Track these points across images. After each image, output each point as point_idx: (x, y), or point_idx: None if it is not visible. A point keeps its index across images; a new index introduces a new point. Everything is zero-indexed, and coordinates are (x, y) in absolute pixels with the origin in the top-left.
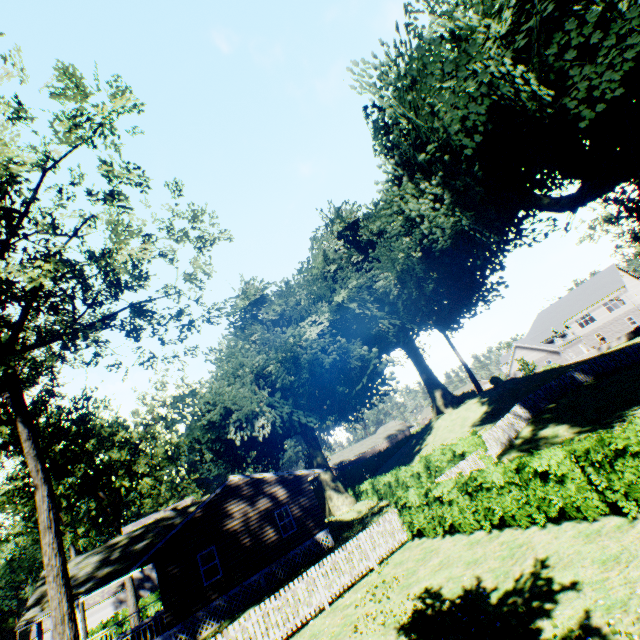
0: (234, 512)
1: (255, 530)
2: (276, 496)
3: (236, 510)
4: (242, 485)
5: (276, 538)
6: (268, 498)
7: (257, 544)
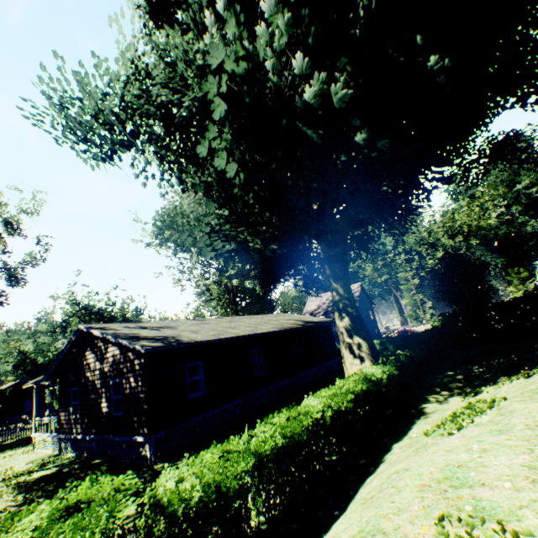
0: (90, 363)
1: (98, 391)
2: (115, 362)
3: (91, 362)
4: (97, 337)
5: (108, 411)
6: (110, 361)
7: (97, 406)
